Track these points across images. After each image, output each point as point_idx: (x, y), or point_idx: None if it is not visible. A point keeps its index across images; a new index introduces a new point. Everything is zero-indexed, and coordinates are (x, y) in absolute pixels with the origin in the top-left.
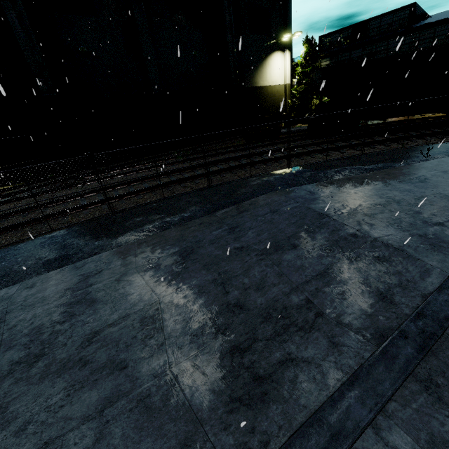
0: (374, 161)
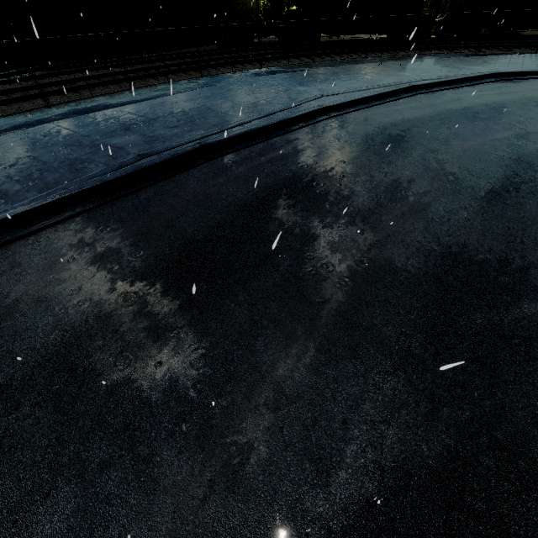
0: (319, 66)
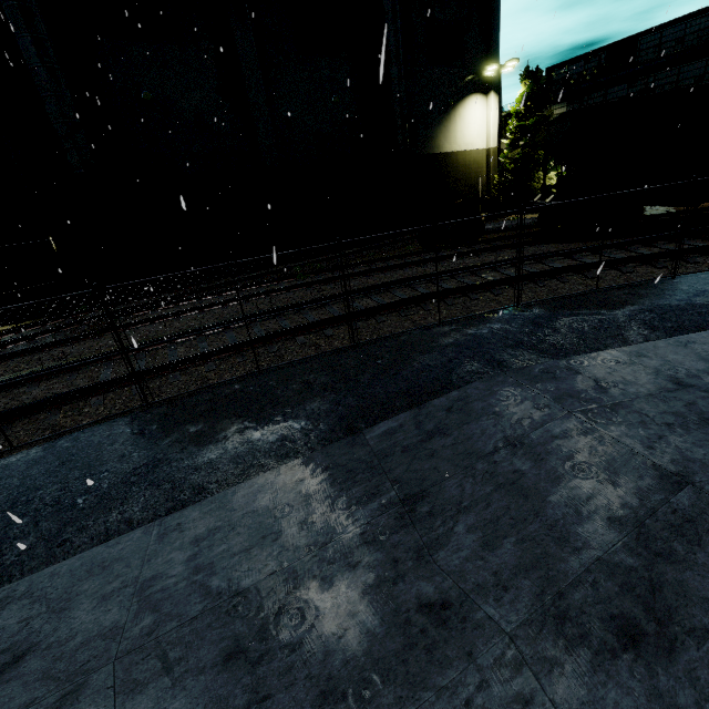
0: None
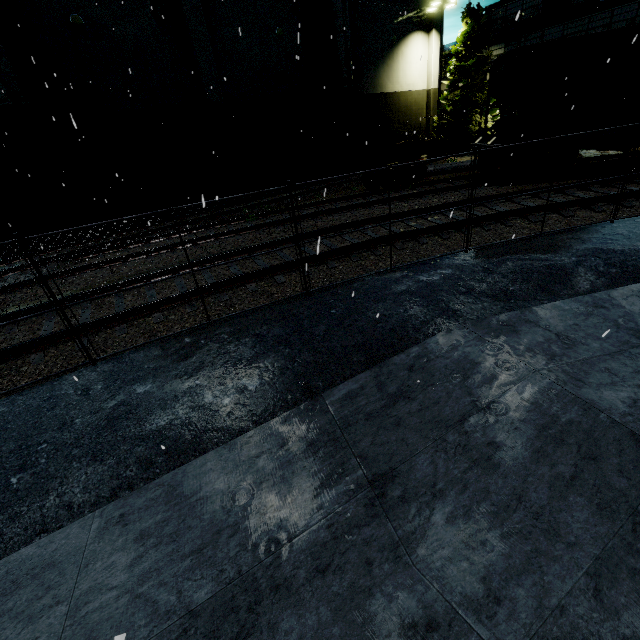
0: None
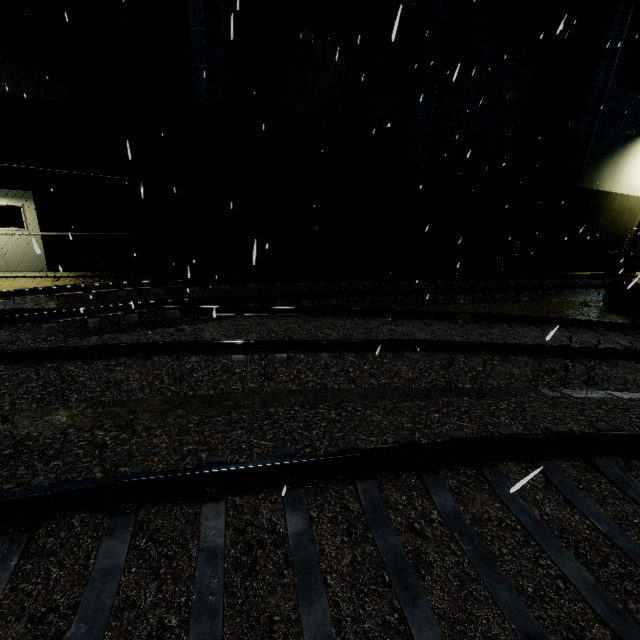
0: None
